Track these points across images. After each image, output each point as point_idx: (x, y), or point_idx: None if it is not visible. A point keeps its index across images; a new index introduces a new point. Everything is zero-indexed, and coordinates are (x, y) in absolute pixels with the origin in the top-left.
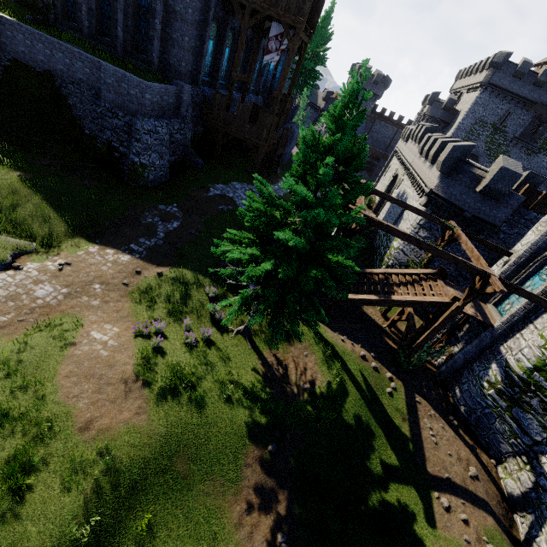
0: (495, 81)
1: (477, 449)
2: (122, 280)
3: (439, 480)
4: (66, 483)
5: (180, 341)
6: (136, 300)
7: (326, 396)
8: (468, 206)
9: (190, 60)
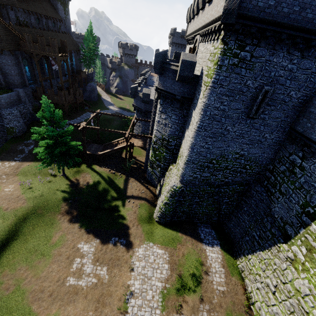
0: (175, 41)
1: (149, 186)
2: (14, 172)
3: (129, 196)
4: (3, 220)
5: (38, 183)
6: (20, 176)
7: (92, 185)
8: (143, 108)
9: (18, 78)
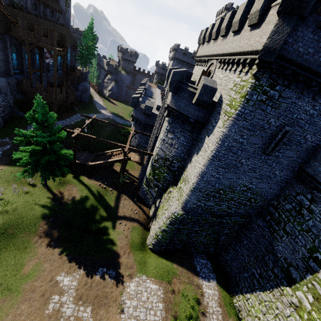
0: (177, 57)
1: (142, 206)
2: None
3: (121, 217)
4: None
5: (12, 194)
6: None
7: (79, 200)
8: (142, 120)
9: (2, 65)
